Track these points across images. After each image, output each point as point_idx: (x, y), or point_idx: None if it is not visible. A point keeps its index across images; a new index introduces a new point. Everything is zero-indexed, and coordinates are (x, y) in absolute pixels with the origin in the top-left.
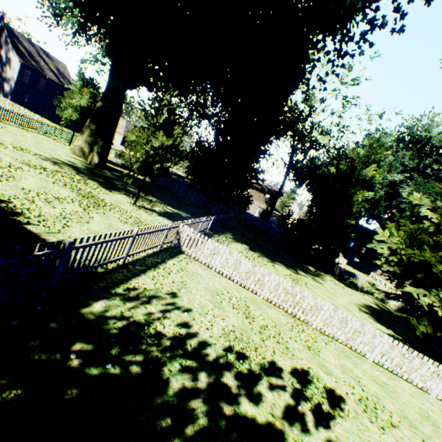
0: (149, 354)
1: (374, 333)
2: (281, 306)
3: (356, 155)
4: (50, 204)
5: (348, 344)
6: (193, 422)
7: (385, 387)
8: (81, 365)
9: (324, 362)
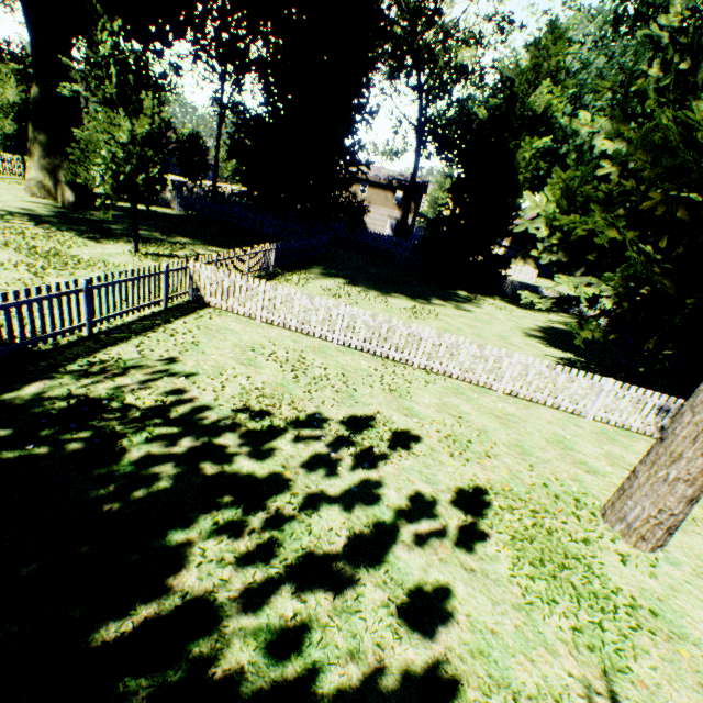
0: (100, 429)
1: (499, 354)
2: (365, 349)
3: (515, 70)
4: None
5: (466, 378)
6: (149, 485)
7: (506, 419)
8: None
9: (410, 405)
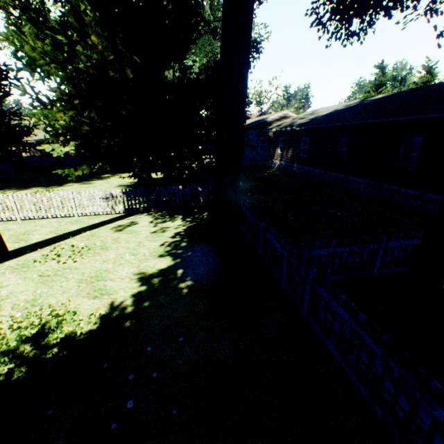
0: None
1: (1, 198)
2: None
3: None
4: None
5: None
6: None
7: None
8: None
9: None
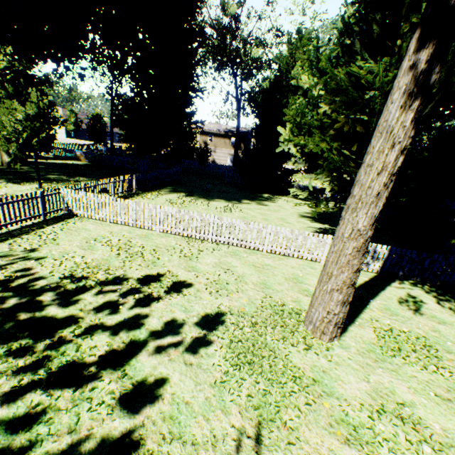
0: None
1: (259, 227)
2: (177, 233)
3: (280, 57)
4: None
5: (242, 245)
6: None
7: (262, 267)
8: None
9: (195, 264)
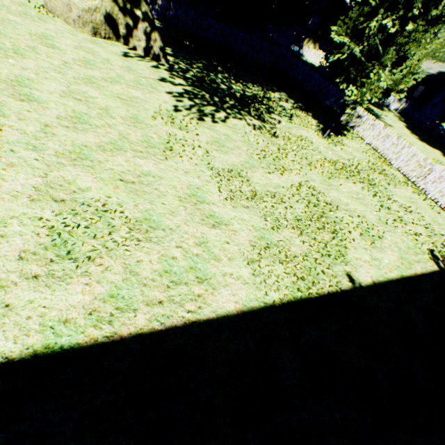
0: None
1: None
2: None
3: None
4: (404, 221)
5: None
6: None
7: None
8: None
9: None
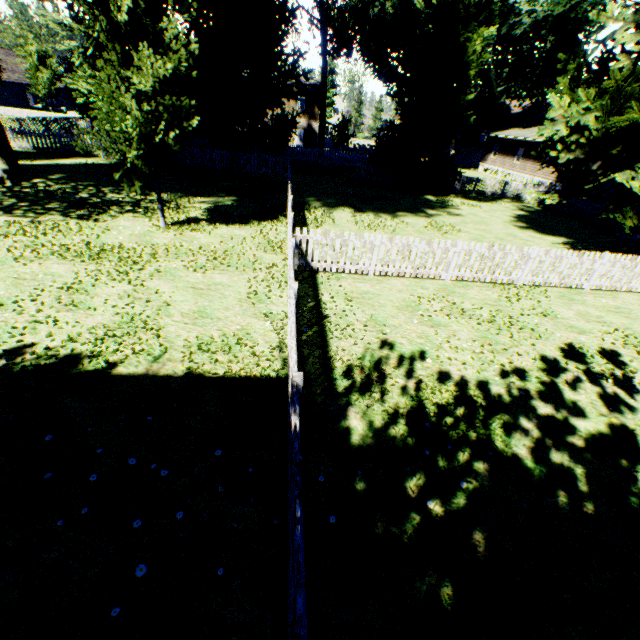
0: (470, 440)
1: (594, 258)
2: (476, 279)
3: None
4: (76, 307)
5: (562, 284)
6: (574, 477)
7: (620, 312)
8: (444, 506)
9: (567, 323)
